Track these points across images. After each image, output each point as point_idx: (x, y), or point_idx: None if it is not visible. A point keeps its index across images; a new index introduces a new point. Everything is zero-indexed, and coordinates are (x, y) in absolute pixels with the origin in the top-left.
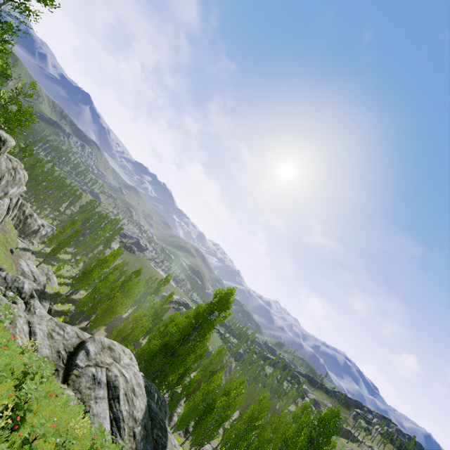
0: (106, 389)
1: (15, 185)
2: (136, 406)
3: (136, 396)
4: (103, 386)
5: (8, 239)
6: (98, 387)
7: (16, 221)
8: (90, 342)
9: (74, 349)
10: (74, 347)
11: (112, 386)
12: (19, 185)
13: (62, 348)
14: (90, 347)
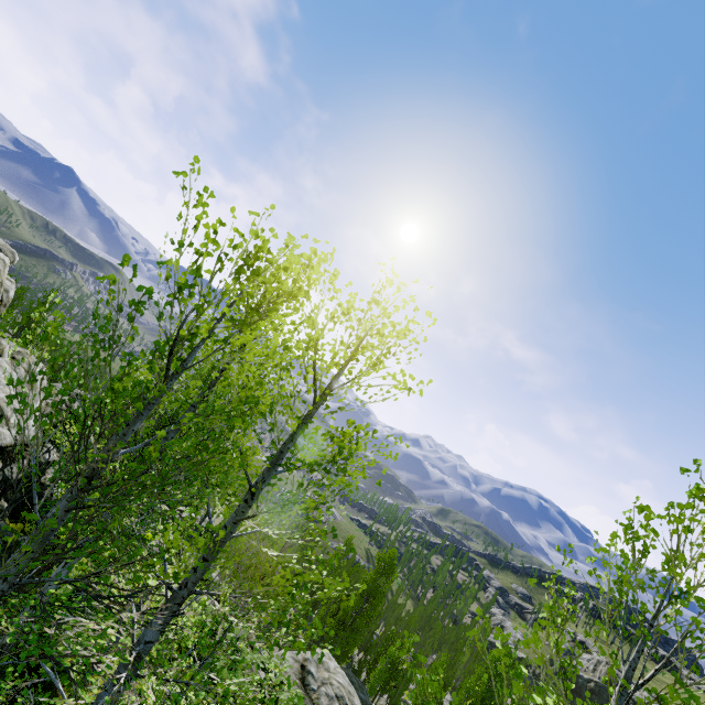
0: (337, 701)
1: None
2: (356, 704)
3: (353, 696)
4: (335, 699)
5: None
6: (333, 701)
7: None
8: (309, 665)
9: (301, 674)
10: (300, 672)
11: (340, 696)
12: None
13: (295, 677)
14: (312, 669)
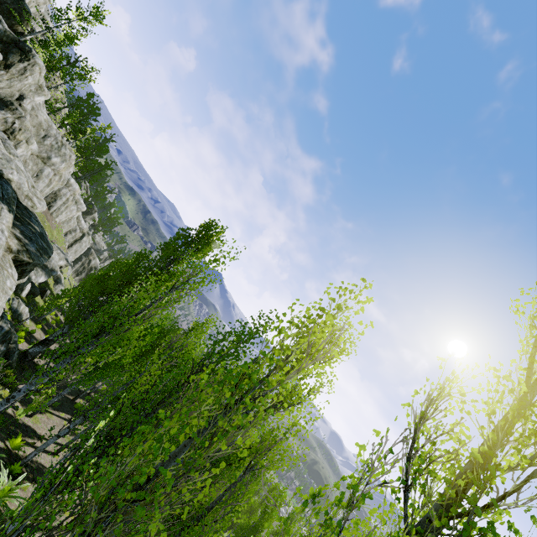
0: None
1: (59, 155)
2: None
3: None
4: None
5: (46, 223)
6: None
7: (80, 267)
8: None
9: None
10: None
11: None
12: (63, 160)
13: None
14: None
